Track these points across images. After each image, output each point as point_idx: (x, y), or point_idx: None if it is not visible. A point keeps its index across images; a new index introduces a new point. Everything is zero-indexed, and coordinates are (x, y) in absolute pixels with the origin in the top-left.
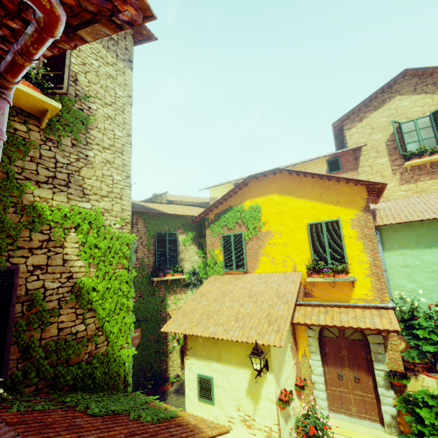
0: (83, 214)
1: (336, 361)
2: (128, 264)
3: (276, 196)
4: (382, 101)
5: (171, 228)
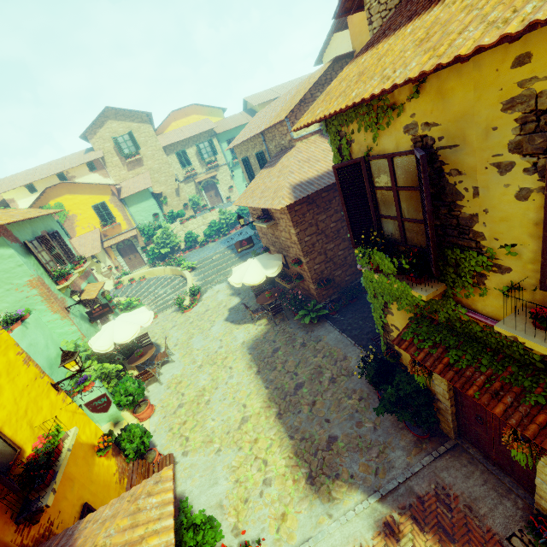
0: None
1: (127, 255)
2: None
3: (68, 196)
4: (103, 122)
5: None
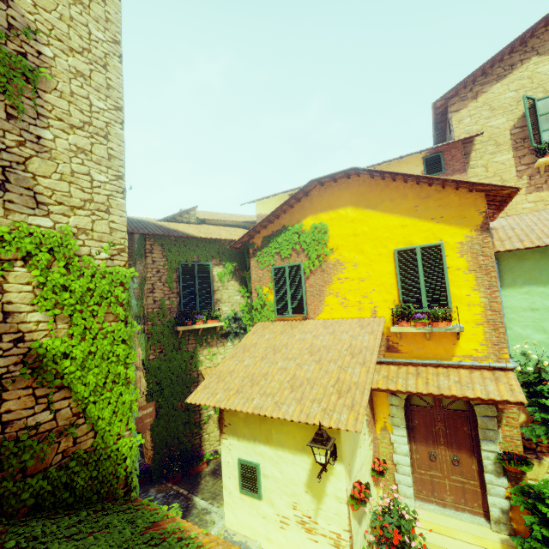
0: (38, 236)
1: (427, 437)
2: (124, 314)
3: (349, 211)
4: (510, 66)
5: (201, 258)
